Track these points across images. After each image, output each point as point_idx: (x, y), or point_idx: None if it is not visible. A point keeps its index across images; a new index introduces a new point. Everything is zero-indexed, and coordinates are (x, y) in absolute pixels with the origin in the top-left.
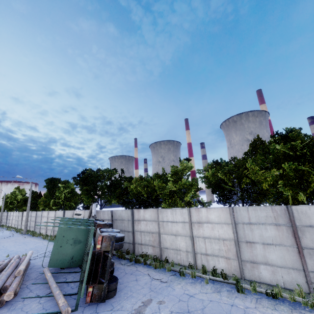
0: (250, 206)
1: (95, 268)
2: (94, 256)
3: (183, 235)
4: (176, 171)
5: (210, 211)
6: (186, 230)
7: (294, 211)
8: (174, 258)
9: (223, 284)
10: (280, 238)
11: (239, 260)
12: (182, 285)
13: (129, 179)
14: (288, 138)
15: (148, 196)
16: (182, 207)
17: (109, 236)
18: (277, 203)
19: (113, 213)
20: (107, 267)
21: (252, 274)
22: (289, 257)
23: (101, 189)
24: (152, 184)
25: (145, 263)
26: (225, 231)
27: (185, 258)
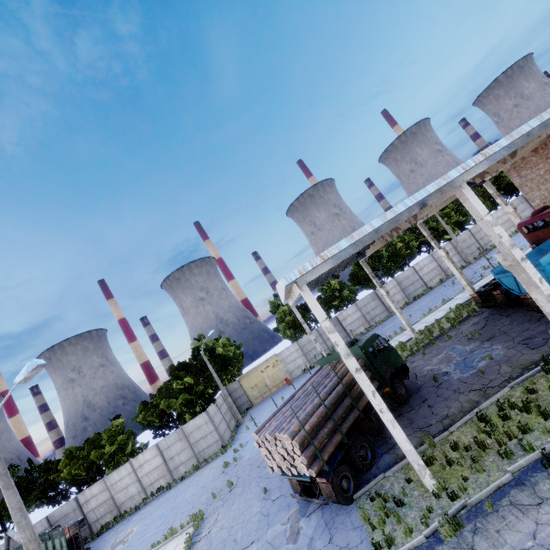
0: (166, 436)
1: (72, 549)
2: (68, 543)
3: (133, 483)
4: (110, 436)
5: (145, 454)
6: (133, 478)
7: (184, 429)
8: (131, 505)
9: (163, 493)
10: (183, 446)
11: (170, 472)
12: (138, 514)
13: (45, 465)
14: (186, 368)
15: (88, 471)
16: (125, 462)
17: (73, 523)
18: (183, 423)
19: (50, 517)
20: (81, 541)
21: (178, 475)
22: (189, 453)
23: (3, 507)
24: (88, 457)
25: (108, 529)
26: (157, 460)
27: (139, 498)
